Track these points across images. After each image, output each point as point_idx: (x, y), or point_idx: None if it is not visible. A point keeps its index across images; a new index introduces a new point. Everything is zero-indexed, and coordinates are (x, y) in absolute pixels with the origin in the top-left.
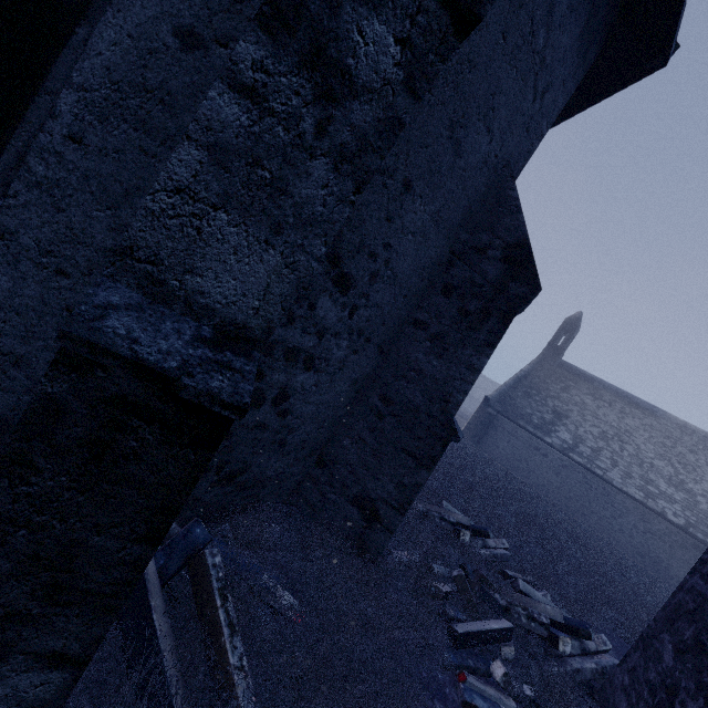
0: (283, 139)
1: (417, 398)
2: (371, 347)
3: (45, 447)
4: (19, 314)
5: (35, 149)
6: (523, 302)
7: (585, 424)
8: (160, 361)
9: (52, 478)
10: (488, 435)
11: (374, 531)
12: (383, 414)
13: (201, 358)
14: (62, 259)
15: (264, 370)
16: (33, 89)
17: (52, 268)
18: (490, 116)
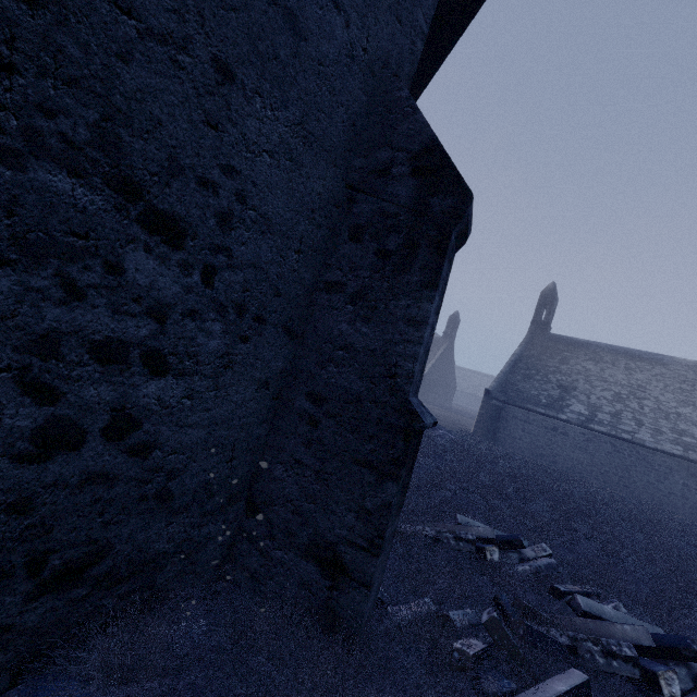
0: None
1: (354, 384)
2: (270, 330)
3: None
4: None
5: None
6: (454, 217)
7: (595, 390)
8: None
9: None
10: (500, 428)
11: (344, 591)
12: (316, 418)
13: None
14: None
15: (55, 383)
16: None
17: None
18: None
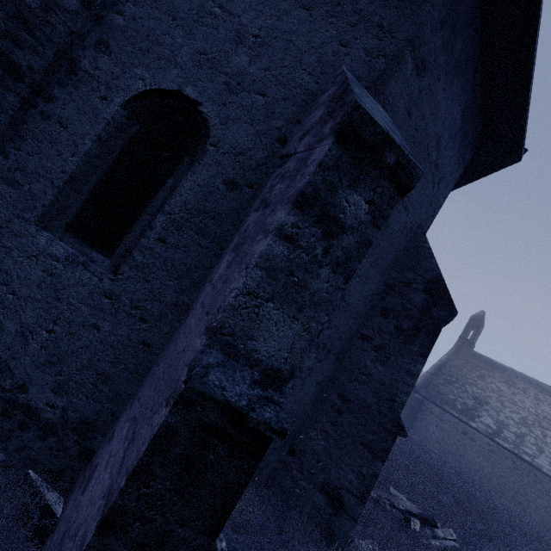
0: (305, 260)
1: (368, 397)
2: (330, 356)
3: (161, 460)
4: (112, 347)
5: (138, 247)
6: (445, 322)
7: (505, 410)
8: (237, 401)
9: (161, 482)
10: (418, 418)
11: (340, 519)
12: (341, 410)
13: (257, 396)
14: (144, 311)
15: None
16: (140, 212)
17: (137, 316)
18: (406, 201)
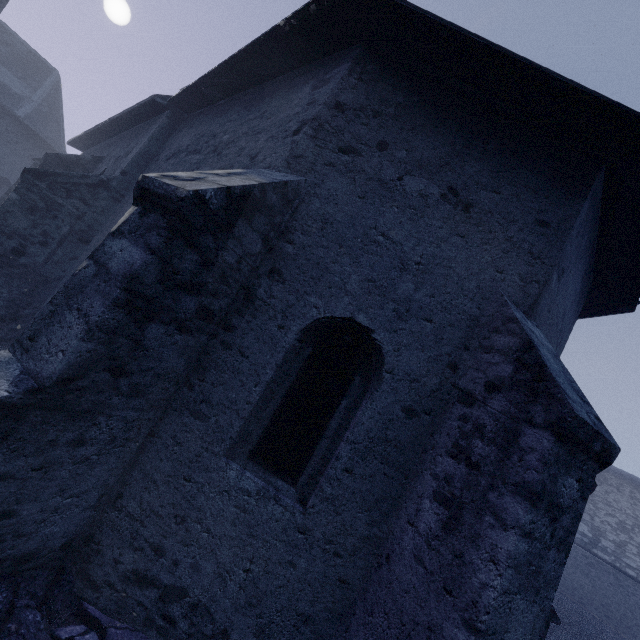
0: (539, 548)
1: None
2: None
3: None
4: (310, 584)
5: (326, 478)
6: None
7: (599, 512)
8: None
9: None
10: None
11: None
12: None
13: None
14: (337, 545)
15: None
16: (319, 436)
17: (331, 551)
18: None
